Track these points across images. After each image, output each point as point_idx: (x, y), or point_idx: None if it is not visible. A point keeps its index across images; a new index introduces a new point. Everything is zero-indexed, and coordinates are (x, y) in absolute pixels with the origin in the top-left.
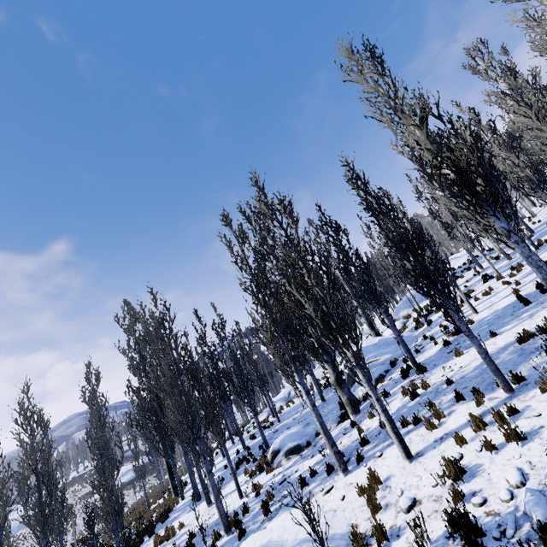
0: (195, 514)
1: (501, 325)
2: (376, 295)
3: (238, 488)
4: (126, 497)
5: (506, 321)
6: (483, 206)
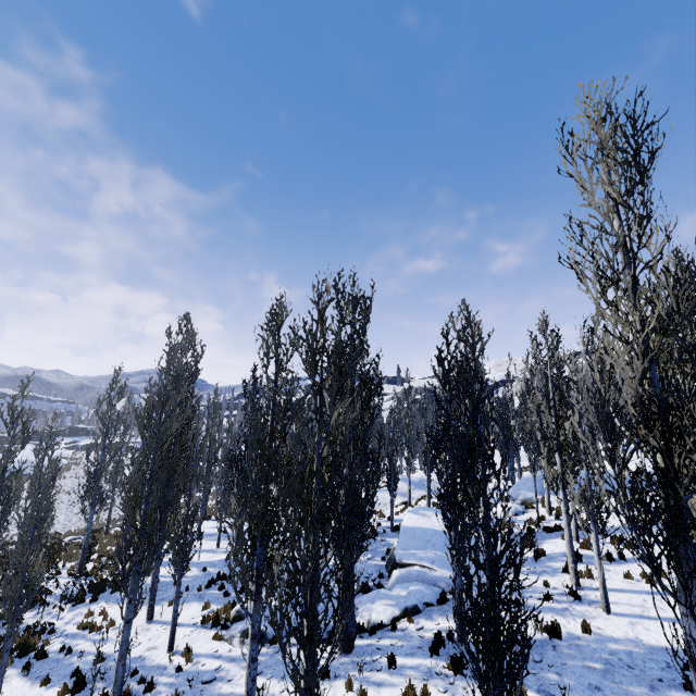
0: (97, 653)
1: (621, 693)
2: (457, 511)
3: (172, 638)
4: None
5: (633, 694)
6: (680, 570)
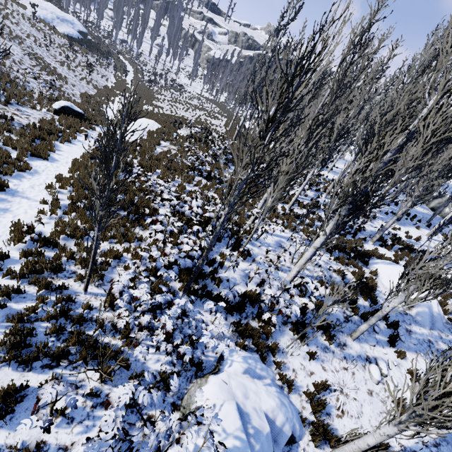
0: None
1: None
2: None
3: None
4: (89, 60)
5: None
6: None
